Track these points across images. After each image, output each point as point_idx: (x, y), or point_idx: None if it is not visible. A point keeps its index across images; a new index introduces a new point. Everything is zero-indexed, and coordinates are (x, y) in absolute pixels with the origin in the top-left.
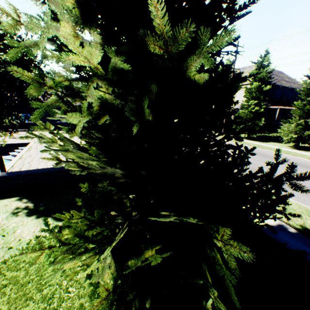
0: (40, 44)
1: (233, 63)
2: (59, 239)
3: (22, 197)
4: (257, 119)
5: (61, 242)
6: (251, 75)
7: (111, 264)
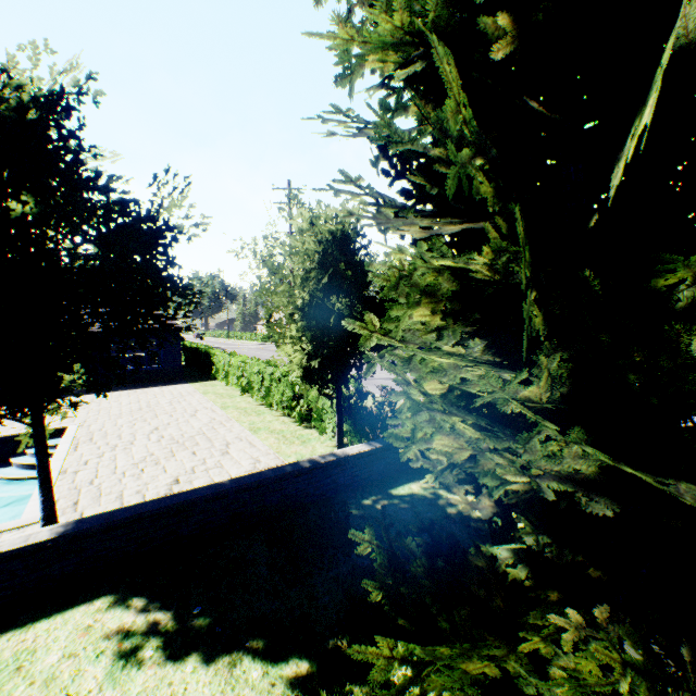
0: (472, 161)
1: None
2: None
3: (122, 593)
4: None
5: None
6: None
7: None
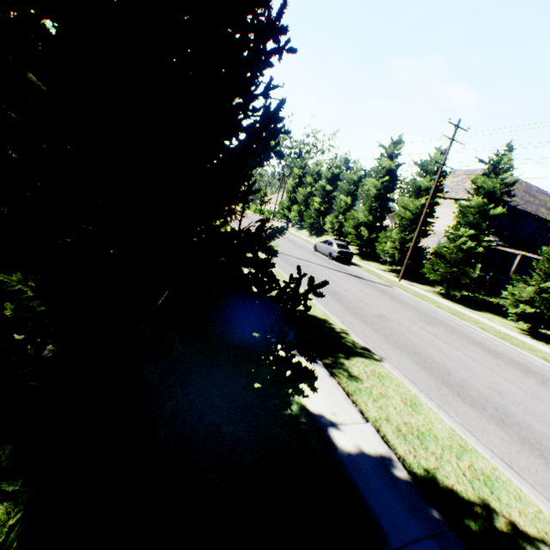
0: None
1: (280, 107)
2: None
3: None
4: (470, 265)
5: None
6: (472, 182)
7: None
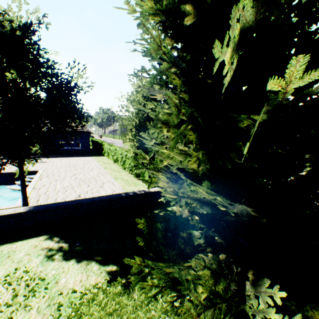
0: (169, 70)
1: None
2: (199, 301)
3: (50, 235)
4: None
5: (203, 306)
6: None
7: None
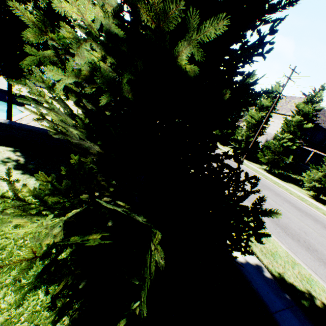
0: None
1: (260, 78)
2: (16, 193)
3: (17, 149)
4: (286, 156)
5: (16, 197)
6: (296, 106)
7: (58, 235)
